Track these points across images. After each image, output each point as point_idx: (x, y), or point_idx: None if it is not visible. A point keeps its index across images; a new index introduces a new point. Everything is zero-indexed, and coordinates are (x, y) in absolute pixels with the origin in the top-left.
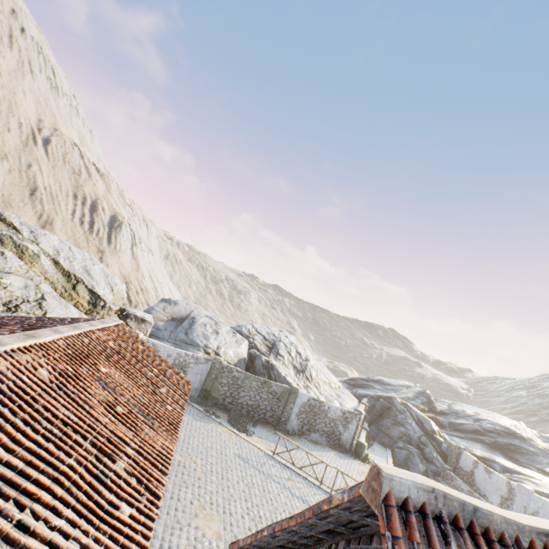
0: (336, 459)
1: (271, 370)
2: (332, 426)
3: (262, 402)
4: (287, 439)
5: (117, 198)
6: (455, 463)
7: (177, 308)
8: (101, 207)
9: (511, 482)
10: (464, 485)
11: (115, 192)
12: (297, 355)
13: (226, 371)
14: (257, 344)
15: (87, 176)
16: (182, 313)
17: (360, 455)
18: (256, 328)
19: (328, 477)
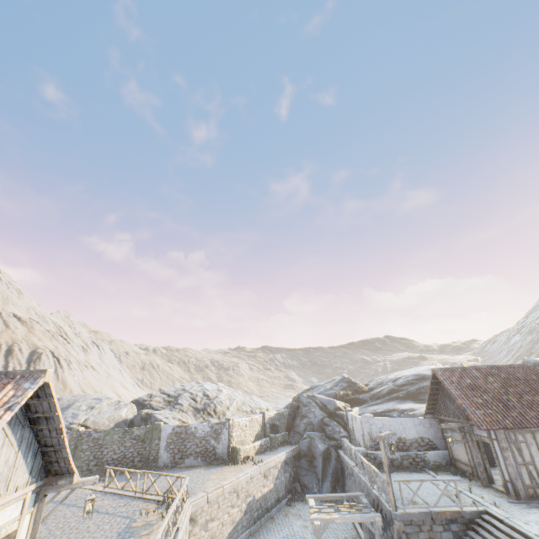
0: (199, 471)
1: (149, 419)
2: (204, 444)
3: (127, 451)
4: (112, 468)
5: (41, 335)
6: (347, 428)
7: (59, 403)
8: (18, 348)
9: (360, 417)
10: (346, 443)
11: (39, 330)
12: (204, 398)
13: (86, 437)
14: (155, 403)
15: (5, 327)
16: (63, 406)
17: (235, 459)
18: (164, 391)
19: (161, 487)
